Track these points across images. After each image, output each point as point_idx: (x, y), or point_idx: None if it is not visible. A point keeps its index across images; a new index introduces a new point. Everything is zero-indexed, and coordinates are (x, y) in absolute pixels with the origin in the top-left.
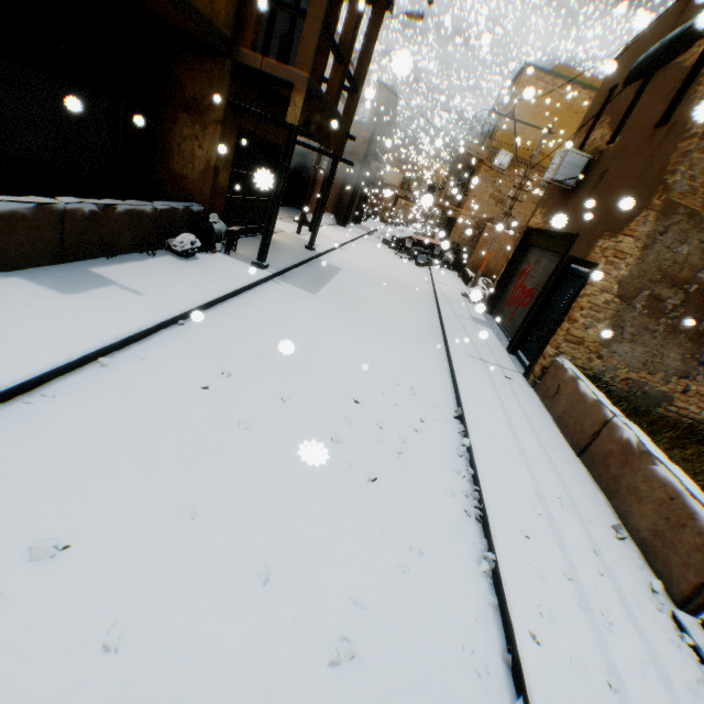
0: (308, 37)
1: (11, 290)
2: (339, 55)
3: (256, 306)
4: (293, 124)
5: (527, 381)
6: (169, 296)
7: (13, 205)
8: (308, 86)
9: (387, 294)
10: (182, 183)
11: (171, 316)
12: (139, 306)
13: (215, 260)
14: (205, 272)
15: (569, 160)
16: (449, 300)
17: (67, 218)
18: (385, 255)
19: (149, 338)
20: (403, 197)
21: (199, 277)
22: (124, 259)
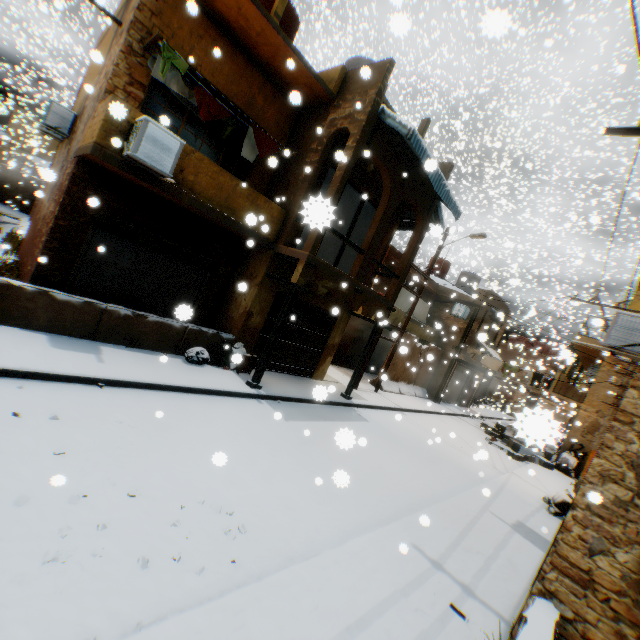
0: (312, 232)
1: (26, 336)
2: (355, 247)
3: (198, 403)
4: (294, 282)
5: (505, 639)
6: (121, 369)
7: (70, 297)
8: (308, 259)
9: (398, 454)
10: (230, 321)
11: (93, 375)
12: (83, 364)
13: (216, 371)
14: (188, 372)
15: (622, 323)
16: (499, 493)
17: (106, 314)
18: (464, 434)
19: (59, 382)
20: (537, 394)
21: (175, 372)
22: (140, 350)
